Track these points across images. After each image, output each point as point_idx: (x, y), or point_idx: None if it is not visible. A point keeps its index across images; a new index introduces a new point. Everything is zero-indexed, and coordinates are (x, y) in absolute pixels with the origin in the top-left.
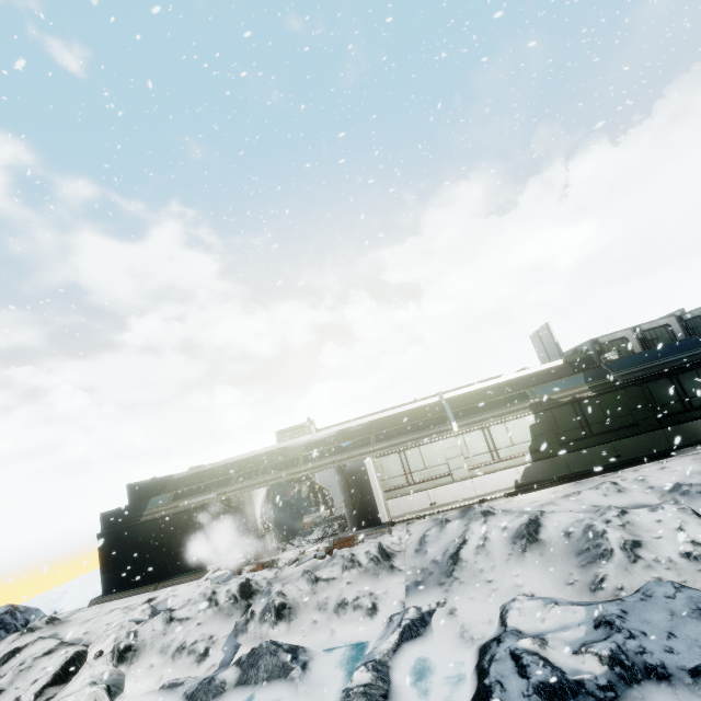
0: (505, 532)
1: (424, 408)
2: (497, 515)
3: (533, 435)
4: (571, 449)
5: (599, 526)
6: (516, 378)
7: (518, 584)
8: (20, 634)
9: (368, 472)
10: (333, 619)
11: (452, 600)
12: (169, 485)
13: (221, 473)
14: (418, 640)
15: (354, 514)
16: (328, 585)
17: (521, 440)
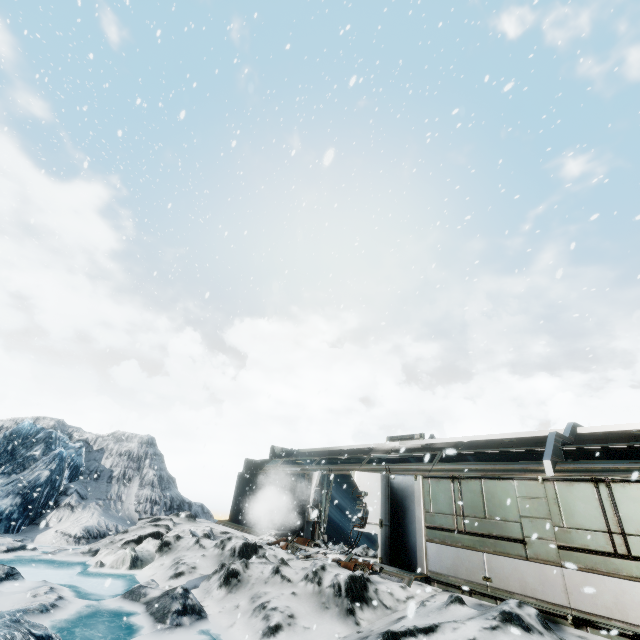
0: None
1: (536, 439)
2: (534, 636)
3: None
4: None
5: None
6: None
7: None
8: (173, 514)
9: (415, 494)
10: (247, 614)
11: None
12: (292, 455)
13: (320, 456)
14: None
15: (390, 542)
16: (280, 582)
17: None
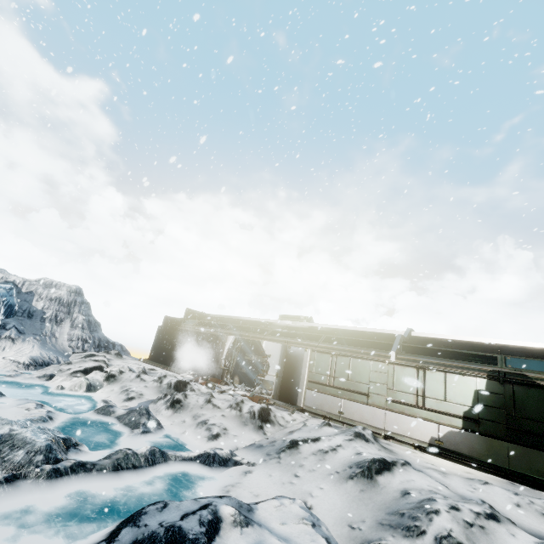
0: (355, 456)
1: (386, 335)
2: (370, 444)
3: (476, 402)
4: (522, 442)
5: (439, 504)
6: (504, 345)
7: (312, 493)
8: (103, 351)
9: (303, 360)
10: (192, 427)
11: (259, 467)
12: (204, 318)
13: (229, 322)
14: (206, 468)
15: (281, 387)
16: (212, 408)
17: (458, 400)
